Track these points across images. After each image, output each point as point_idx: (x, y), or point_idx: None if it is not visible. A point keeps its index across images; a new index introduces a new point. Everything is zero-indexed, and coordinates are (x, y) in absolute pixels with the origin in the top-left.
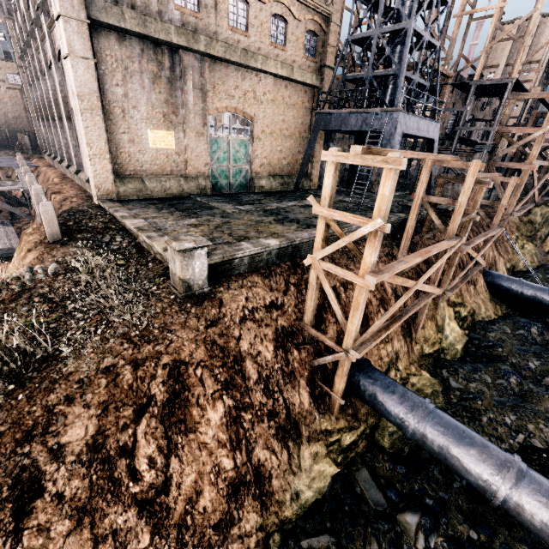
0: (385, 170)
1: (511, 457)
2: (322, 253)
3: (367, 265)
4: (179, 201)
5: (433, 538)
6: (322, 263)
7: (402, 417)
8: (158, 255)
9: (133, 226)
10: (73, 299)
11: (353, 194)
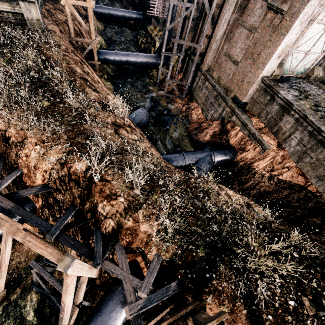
0: None
1: (136, 53)
2: None
3: None
4: None
5: (134, 80)
6: (71, 1)
7: (114, 58)
8: None
9: None
10: None
11: None
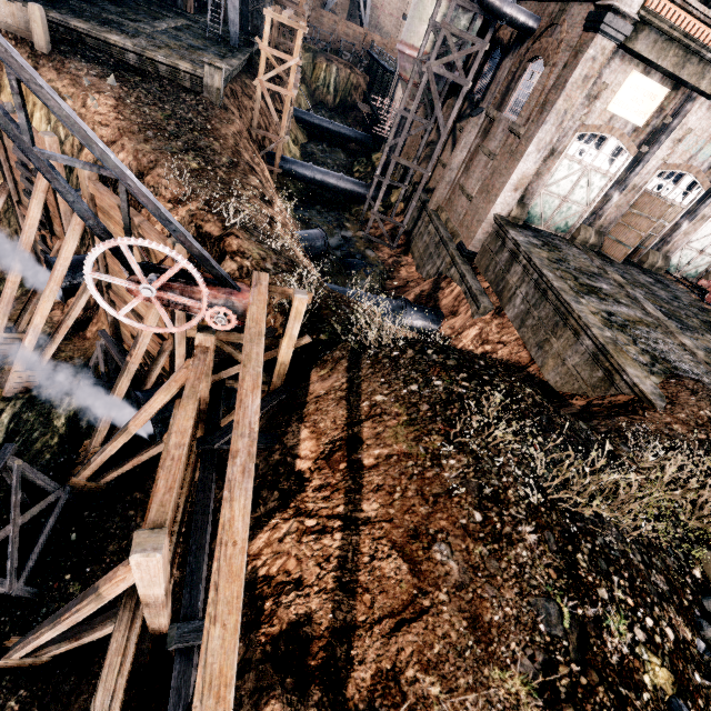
0: (299, 31)
1: (340, 174)
2: (267, 77)
3: (292, 84)
4: (63, 4)
5: (326, 209)
6: (267, 84)
7: (305, 172)
8: (163, 73)
9: (128, 43)
10: (160, 104)
11: (178, 13)
